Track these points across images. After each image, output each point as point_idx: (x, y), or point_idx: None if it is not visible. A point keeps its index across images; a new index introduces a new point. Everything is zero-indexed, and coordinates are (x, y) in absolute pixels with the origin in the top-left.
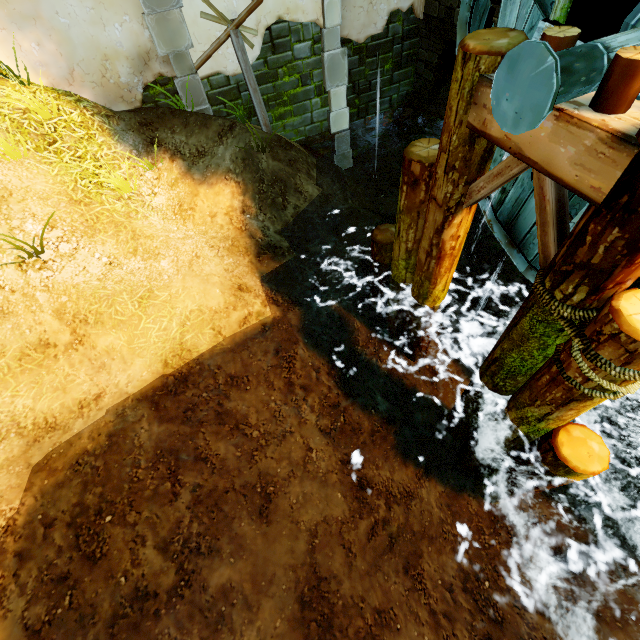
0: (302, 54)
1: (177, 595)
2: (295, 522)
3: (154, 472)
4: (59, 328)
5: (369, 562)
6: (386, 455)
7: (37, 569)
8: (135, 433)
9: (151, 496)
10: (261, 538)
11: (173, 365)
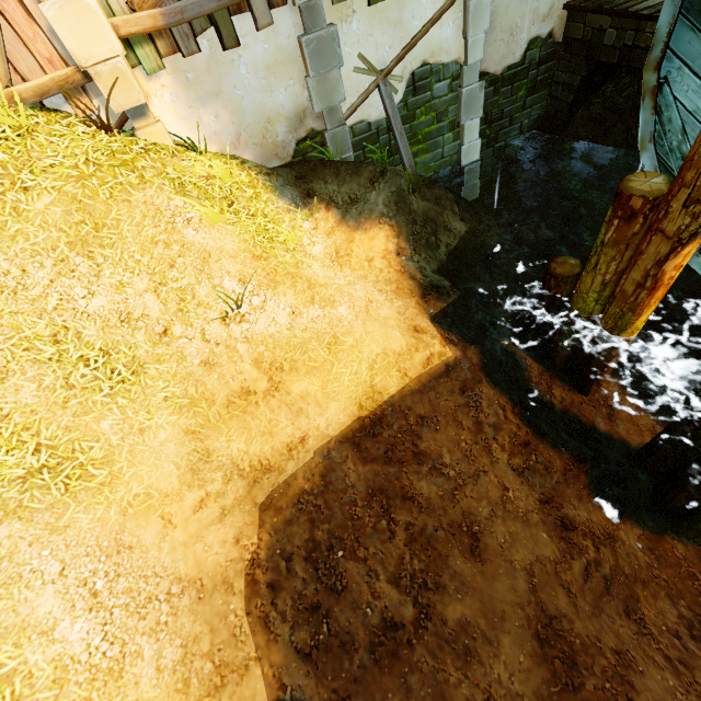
0: (440, 93)
1: (421, 627)
2: (508, 561)
3: (370, 510)
4: (257, 376)
5: (590, 603)
6: (579, 495)
7: (290, 599)
8: (344, 473)
9: (372, 533)
10: (480, 576)
11: (367, 407)
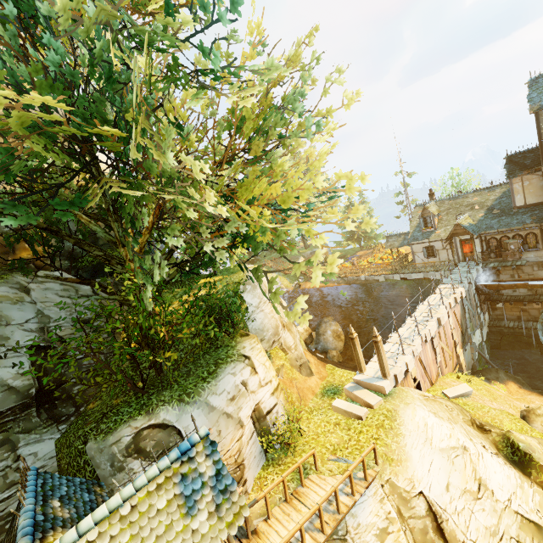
0: (480, 348)
1: None
2: None
3: None
4: None
5: None
6: None
7: None
8: None
9: None
10: None
11: None
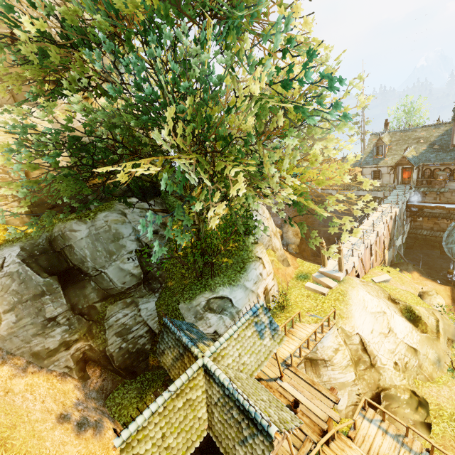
0: (399, 248)
1: None
2: None
3: None
4: None
5: None
6: None
7: None
8: None
9: None
10: None
11: (450, 297)
